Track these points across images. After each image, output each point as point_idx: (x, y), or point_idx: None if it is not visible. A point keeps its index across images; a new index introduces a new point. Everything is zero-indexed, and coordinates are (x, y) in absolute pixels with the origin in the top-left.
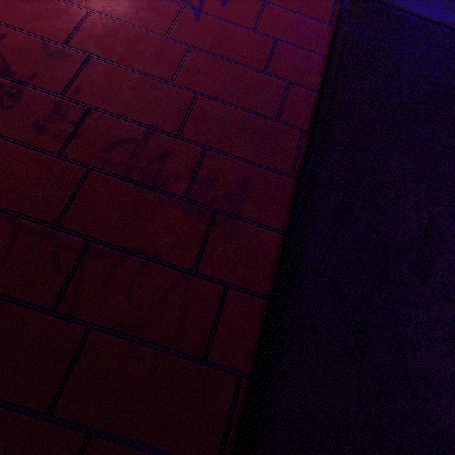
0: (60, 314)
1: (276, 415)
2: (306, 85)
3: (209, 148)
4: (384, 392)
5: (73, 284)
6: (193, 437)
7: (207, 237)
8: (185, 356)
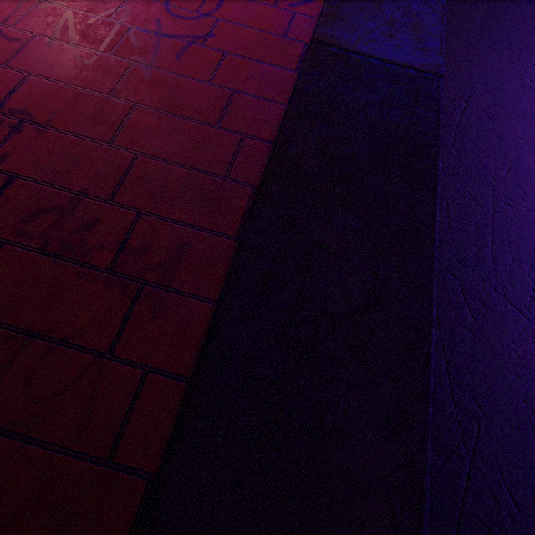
0: None
1: (155, 529)
2: (263, 138)
3: (144, 212)
4: (297, 495)
5: None
6: None
7: (130, 313)
8: (85, 457)
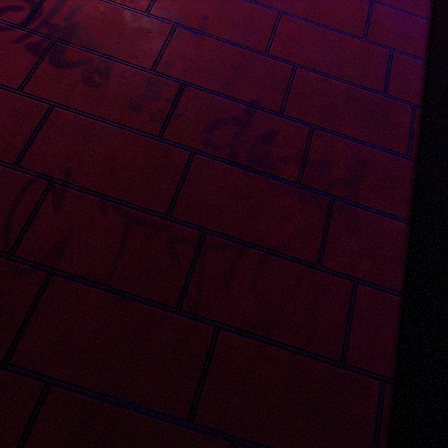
0: (185, 313)
1: None
2: (410, 53)
3: (316, 127)
4: None
5: (194, 279)
6: (341, 447)
7: (327, 227)
8: (321, 359)
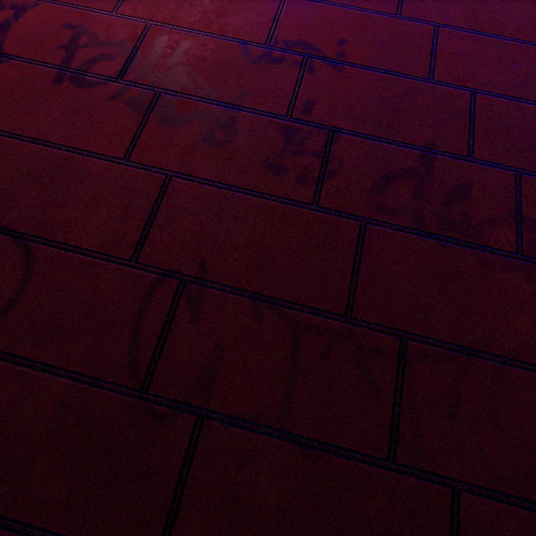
0: (403, 467)
1: None
2: None
3: (522, 171)
4: None
5: (405, 412)
6: None
7: None
8: None
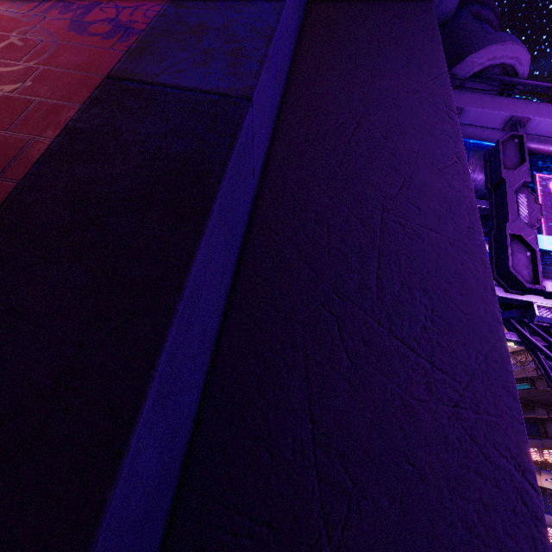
0: None
1: None
2: None
3: None
4: None
5: None
6: None
7: None
8: None
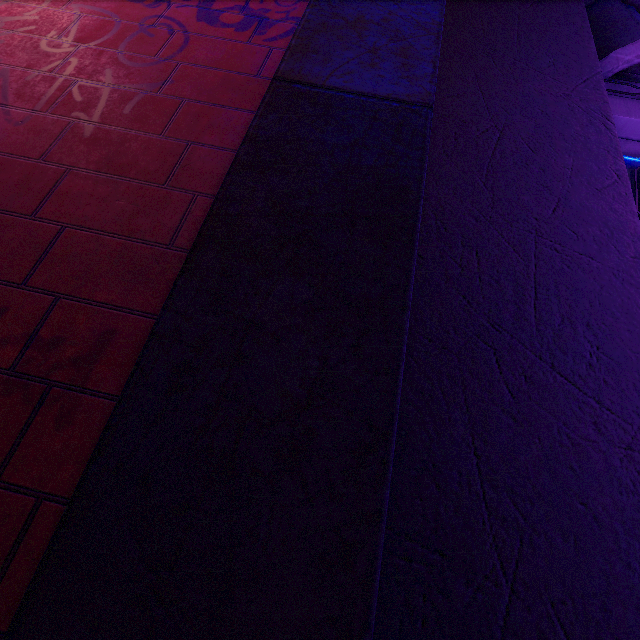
0: None
1: None
2: None
3: (63, 296)
4: None
5: None
6: None
7: (30, 424)
8: None
